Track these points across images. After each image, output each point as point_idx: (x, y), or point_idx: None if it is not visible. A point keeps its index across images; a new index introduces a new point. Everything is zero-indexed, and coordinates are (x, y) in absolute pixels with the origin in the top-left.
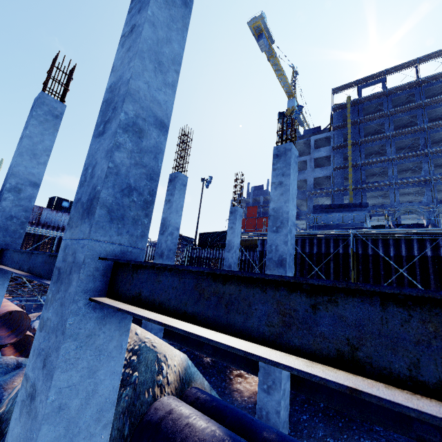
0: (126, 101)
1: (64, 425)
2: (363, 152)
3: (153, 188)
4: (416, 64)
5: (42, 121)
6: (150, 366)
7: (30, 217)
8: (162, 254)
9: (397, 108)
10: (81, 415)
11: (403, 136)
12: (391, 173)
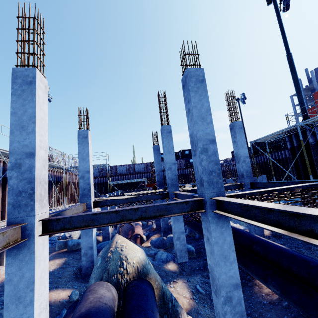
0: (10, 157)
1: (13, 286)
2: None
3: (33, 186)
4: None
5: (82, 143)
6: (115, 262)
7: (148, 169)
8: (168, 183)
9: None
10: (19, 284)
11: None
12: None
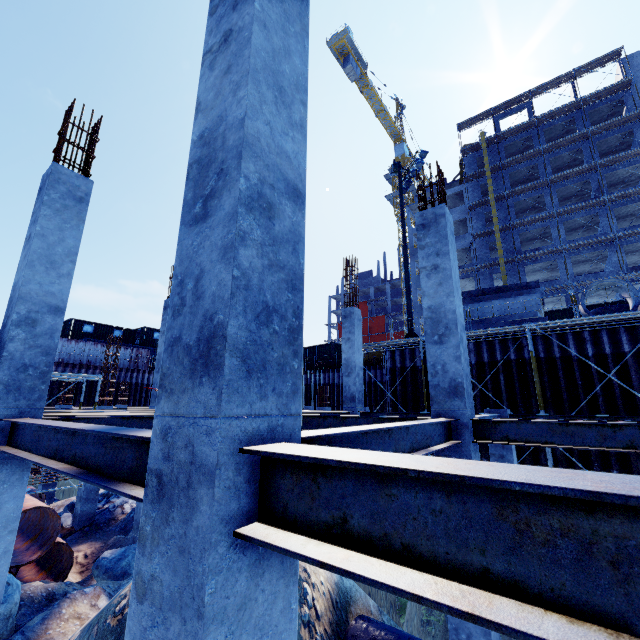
0: (243, 157)
1: None
2: (513, 210)
3: (298, 303)
4: (572, 79)
5: (59, 208)
6: None
7: None
8: None
9: (553, 143)
10: None
11: (567, 181)
12: (557, 235)
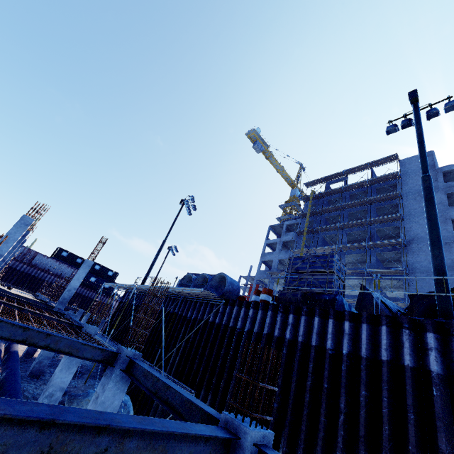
0: None
1: None
2: (320, 240)
3: None
4: (370, 167)
5: None
6: None
7: (25, 258)
8: None
9: (347, 203)
10: None
11: (353, 228)
12: None
